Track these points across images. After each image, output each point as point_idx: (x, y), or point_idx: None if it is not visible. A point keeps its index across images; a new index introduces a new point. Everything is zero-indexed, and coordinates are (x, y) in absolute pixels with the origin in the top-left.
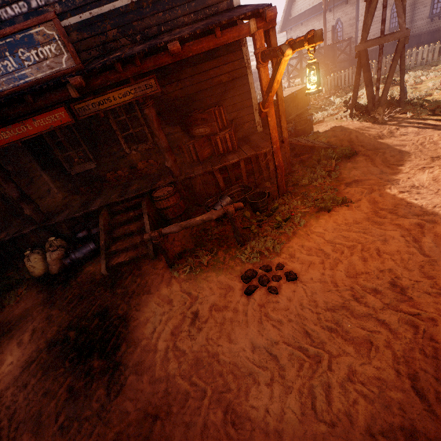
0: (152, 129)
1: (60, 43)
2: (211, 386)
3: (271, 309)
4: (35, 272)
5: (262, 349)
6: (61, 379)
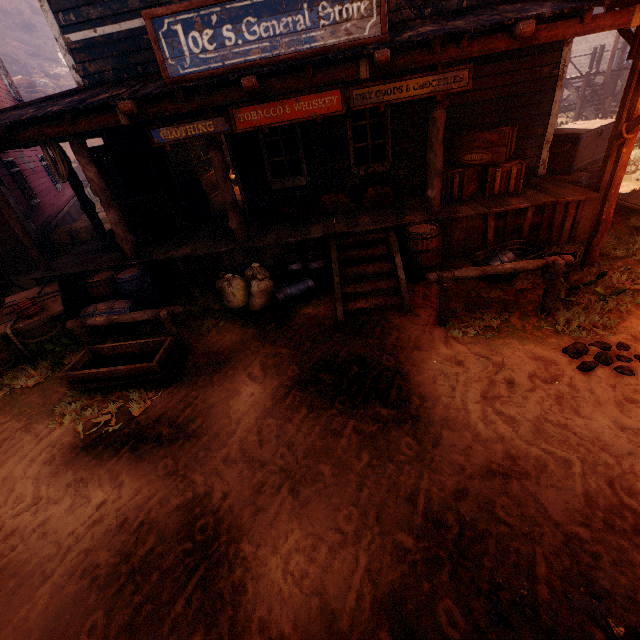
0: (432, 140)
1: (374, 1)
2: (578, 457)
3: (632, 391)
4: (234, 302)
5: (637, 431)
6: (340, 419)
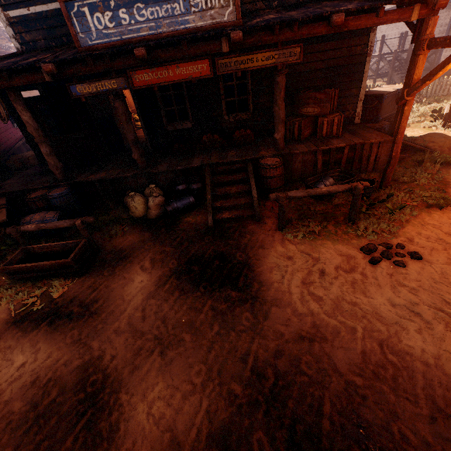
0: (277, 98)
1: None
2: (361, 326)
3: (402, 278)
4: (136, 213)
5: (403, 307)
6: (202, 300)
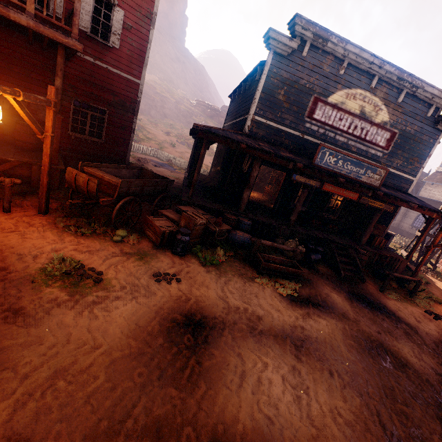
0: (373, 221)
1: (381, 177)
2: None
3: None
4: (290, 253)
5: None
6: (381, 315)
